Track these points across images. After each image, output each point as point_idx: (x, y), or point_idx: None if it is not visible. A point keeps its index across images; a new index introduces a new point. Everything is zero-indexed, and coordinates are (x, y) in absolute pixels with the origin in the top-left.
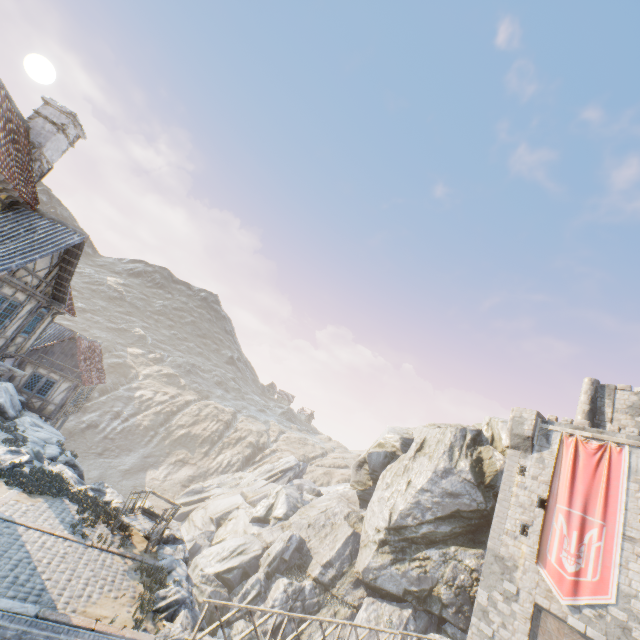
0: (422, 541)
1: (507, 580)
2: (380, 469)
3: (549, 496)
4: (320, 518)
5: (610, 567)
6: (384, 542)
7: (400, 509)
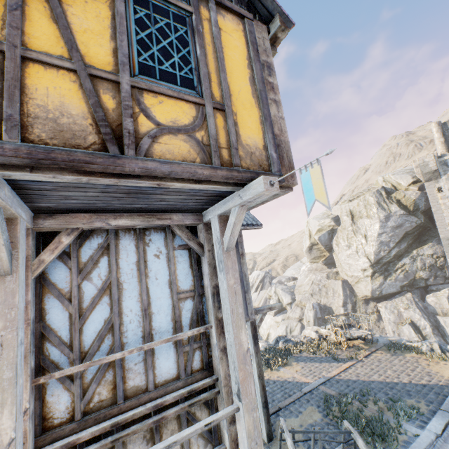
0: (394, 259)
1: None
2: (329, 242)
3: None
4: (314, 288)
5: None
6: (373, 273)
7: (373, 251)
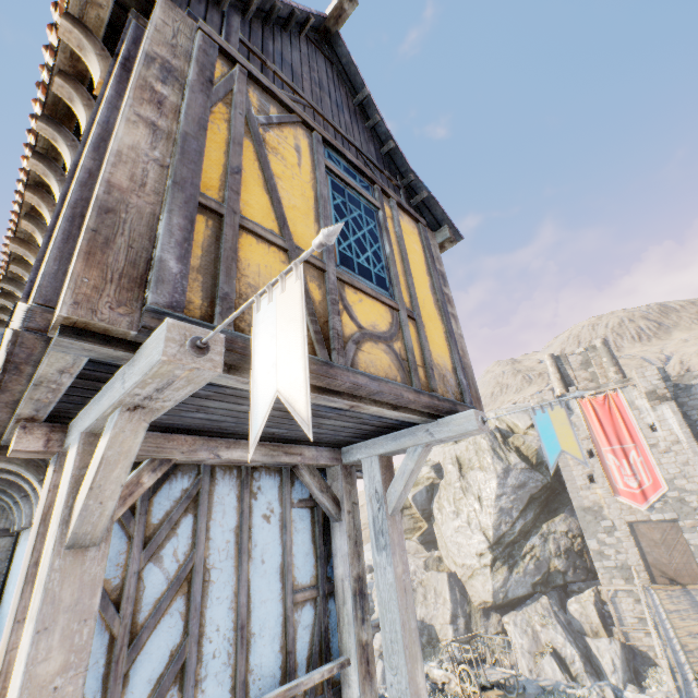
0: (520, 537)
1: (601, 520)
2: (428, 505)
3: (593, 446)
4: None
5: (653, 469)
6: (494, 560)
7: (491, 523)
